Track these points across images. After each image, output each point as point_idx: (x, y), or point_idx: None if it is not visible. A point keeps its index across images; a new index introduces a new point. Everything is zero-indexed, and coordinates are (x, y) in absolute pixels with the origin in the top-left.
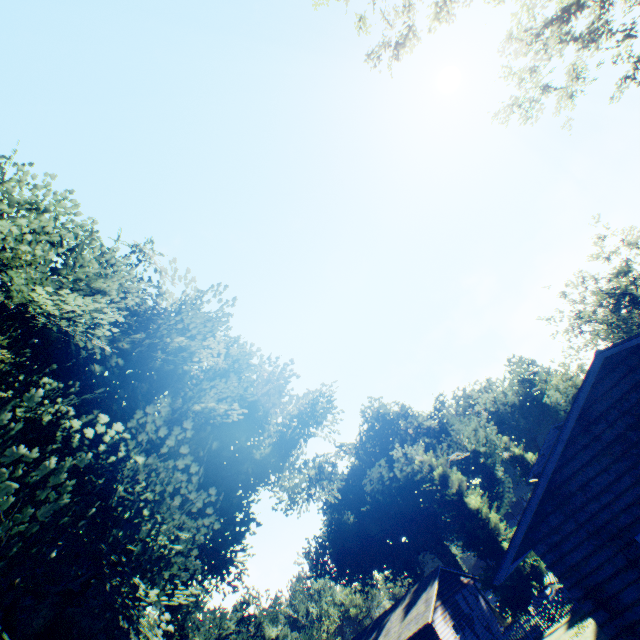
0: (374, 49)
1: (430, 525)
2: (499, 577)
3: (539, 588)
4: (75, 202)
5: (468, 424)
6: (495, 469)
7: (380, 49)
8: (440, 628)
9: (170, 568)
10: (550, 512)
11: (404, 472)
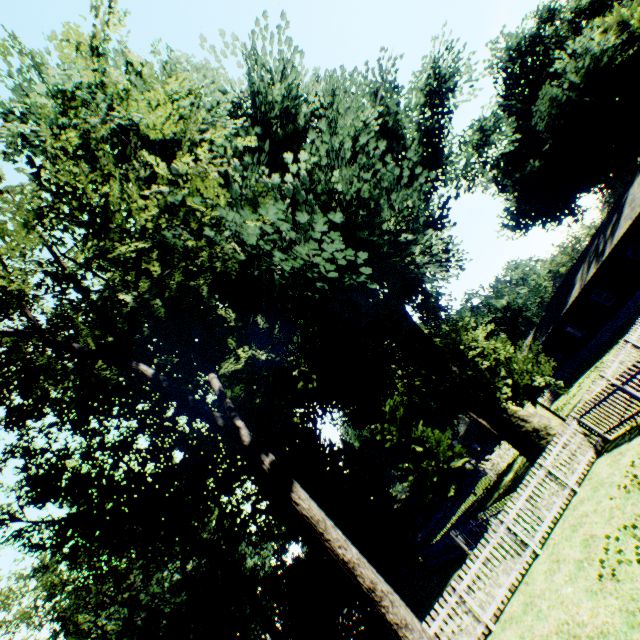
0: None
1: None
2: None
3: None
4: None
5: None
6: None
7: None
8: None
9: (419, 221)
10: None
11: (581, 71)
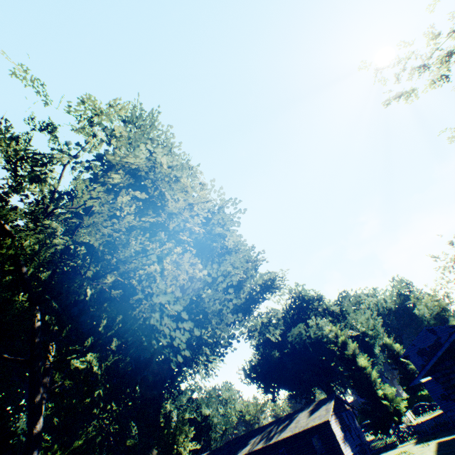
0: (389, 99)
1: (326, 371)
2: (414, 382)
3: (397, 422)
4: (181, 143)
5: (362, 314)
6: (374, 347)
7: (392, 99)
8: (333, 426)
9: (218, 347)
10: (446, 359)
11: (316, 334)
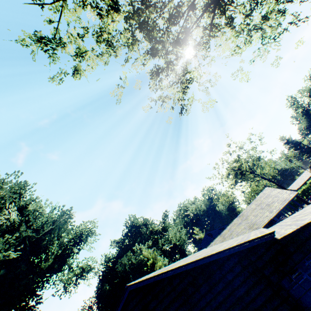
0: (56, 75)
1: None
2: None
3: None
4: None
5: (173, 230)
6: (186, 250)
7: (61, 75)
8: None
9: None
10: None
11: (137, 260)
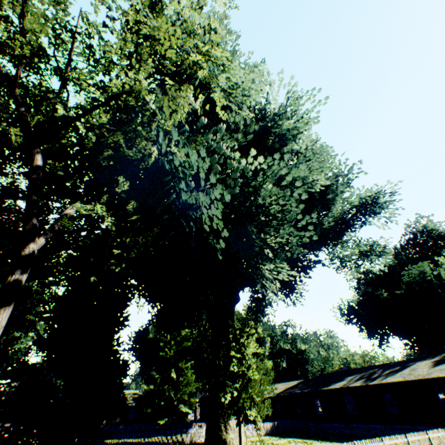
0: None
1: None
2: None
3: None
4: (229, 18)
5: None
6: None
7: None
8: None
9: (284, 252)
10: None
11: None
